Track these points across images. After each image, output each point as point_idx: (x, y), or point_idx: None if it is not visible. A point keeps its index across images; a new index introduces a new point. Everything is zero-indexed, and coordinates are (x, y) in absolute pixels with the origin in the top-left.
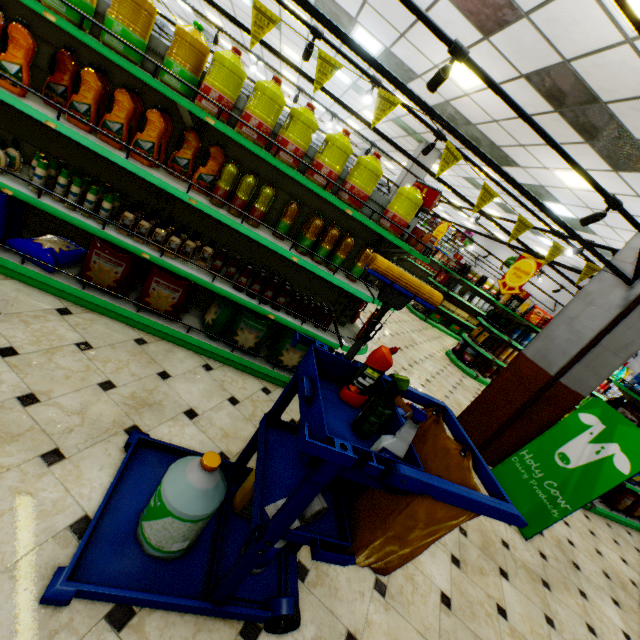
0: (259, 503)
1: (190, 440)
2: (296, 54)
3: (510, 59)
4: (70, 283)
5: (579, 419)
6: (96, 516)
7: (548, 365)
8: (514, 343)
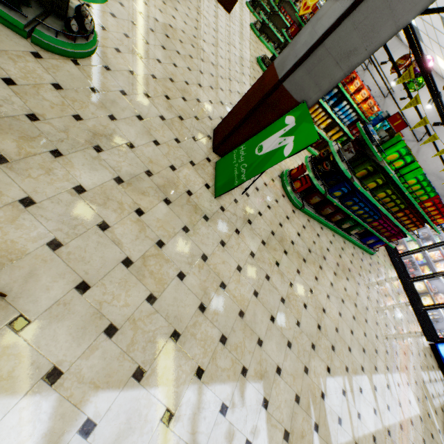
0: None
1: None
2: None
3: None
4: None
5: (284, 121)
6: None
7: (281, 70)
8: None
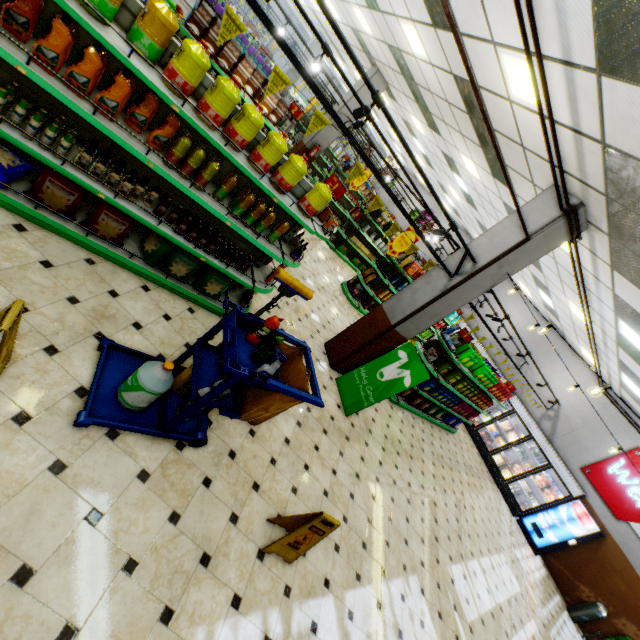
0: (196, 389)
1: (139, 345)
2: None
3: (447, 56)
4: (22, 201)
5: (398, 354)
6: (94, 387)
7: (392, 318)
8: (391, 288)
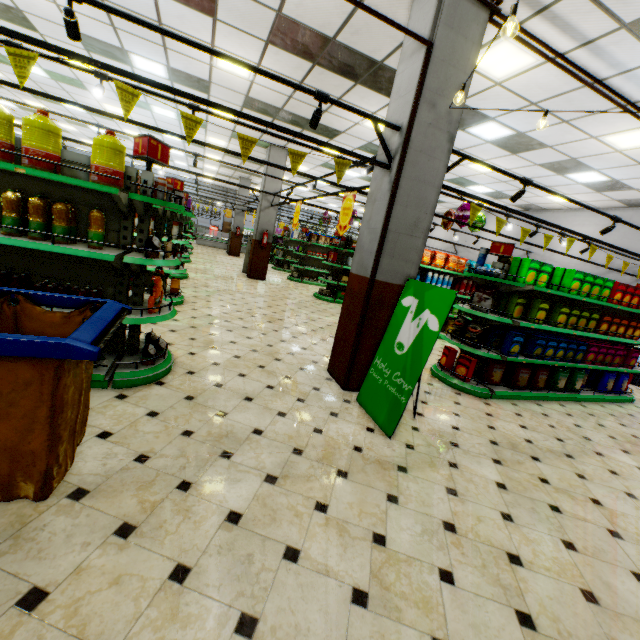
0: None
1: None
2: (118, 108)
3: (246, 30)
4: None
5: (403, 305)
6: None
7: (365, 271)
8: None
